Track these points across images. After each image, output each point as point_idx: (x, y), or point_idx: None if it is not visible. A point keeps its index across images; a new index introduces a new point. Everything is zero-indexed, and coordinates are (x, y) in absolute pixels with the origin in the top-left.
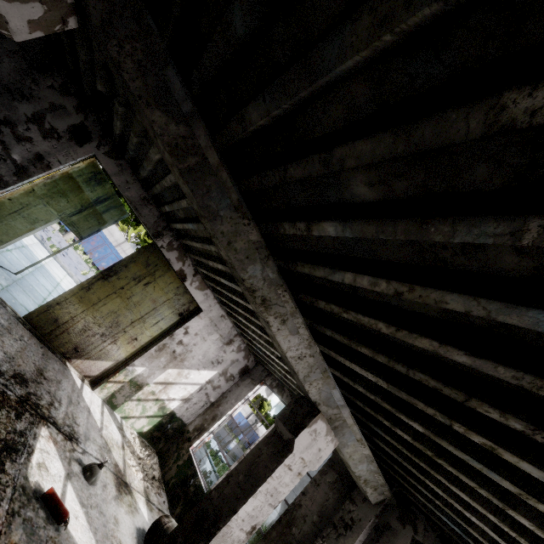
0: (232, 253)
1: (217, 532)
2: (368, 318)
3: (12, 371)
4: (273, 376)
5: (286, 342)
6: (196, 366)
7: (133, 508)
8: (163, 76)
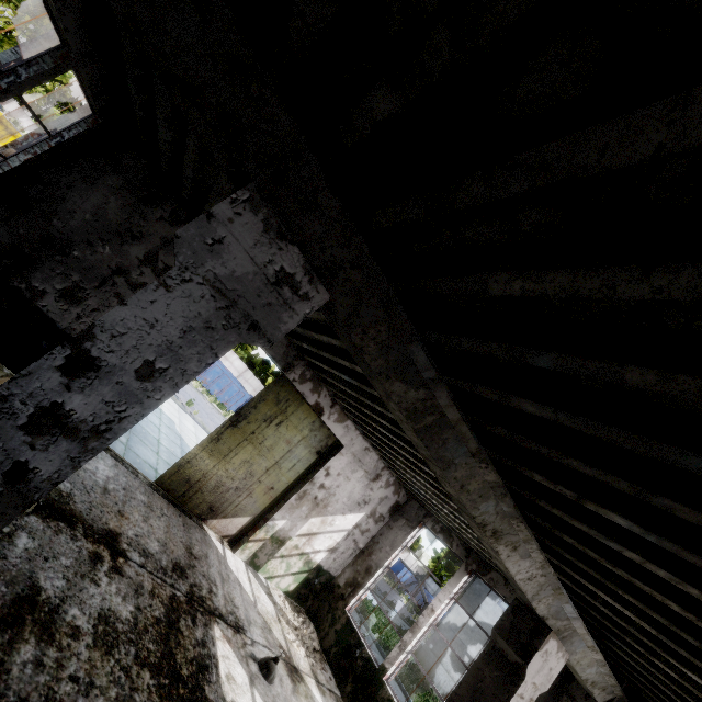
0: (464, 495)
1: None
2: (651, 589)
3: (170, 563)
4: (434, 517)
5: (515, 566)
6: (341, 511)
7: (309, 699)
8: (406, 350)
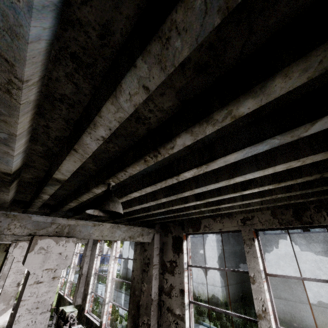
0: None
1: (1, 275)
2: None
3: None
4: None
5: None
6: None
7: None
8: None
